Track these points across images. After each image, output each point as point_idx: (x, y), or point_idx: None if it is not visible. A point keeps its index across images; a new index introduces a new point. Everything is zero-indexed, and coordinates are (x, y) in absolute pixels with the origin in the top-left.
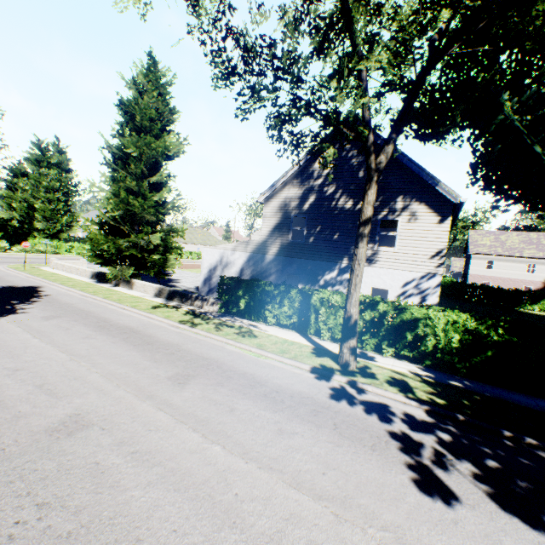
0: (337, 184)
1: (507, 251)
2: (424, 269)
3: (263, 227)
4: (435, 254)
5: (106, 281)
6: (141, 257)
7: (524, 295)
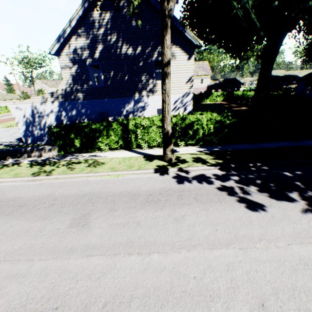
0: (117, 33)
1: None
2: (184, 91)
3: (64, 78)
4: (188, 81)
5: None
6: None
7: (203, 95)
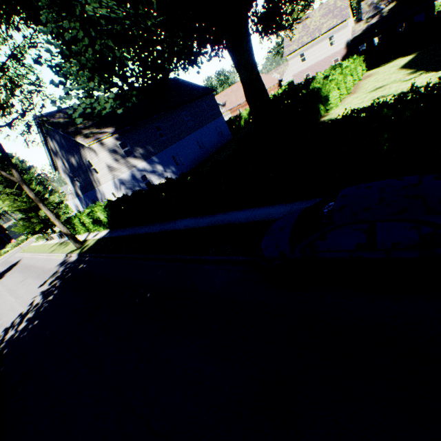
0: (64, 152)
1: (310, 37)
2: (112, 178)
3: (69, 184)
4: (108, 170)
5: (48, 239)
6: (50, 222)
7: (301, 86)
